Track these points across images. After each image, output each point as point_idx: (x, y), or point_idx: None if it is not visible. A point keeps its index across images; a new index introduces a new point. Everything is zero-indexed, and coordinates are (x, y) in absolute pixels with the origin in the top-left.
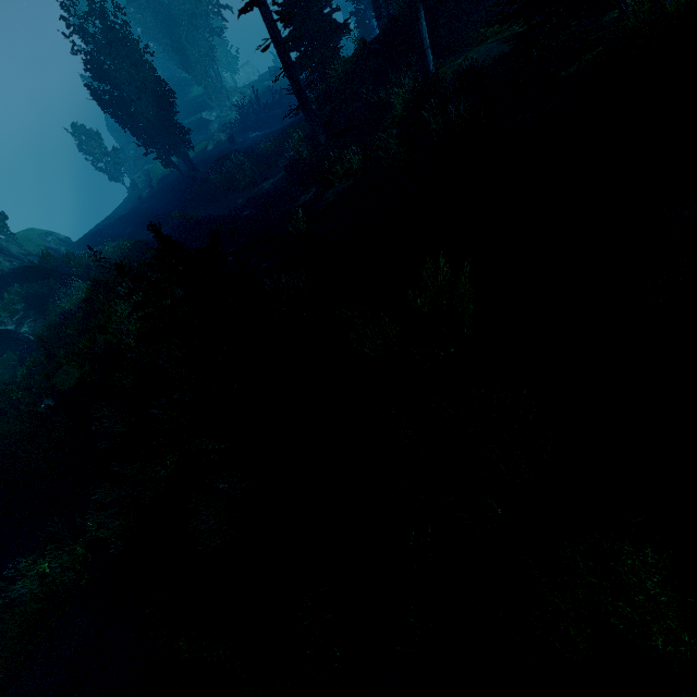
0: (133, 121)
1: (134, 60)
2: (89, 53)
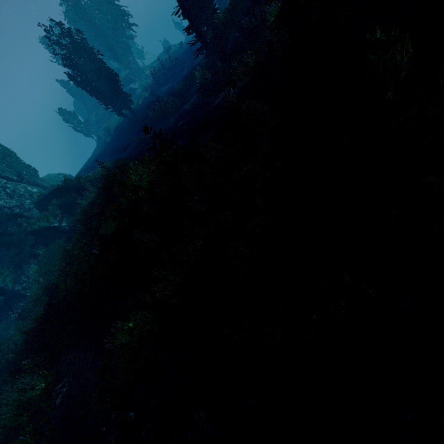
0: (96, 93)
1: (91, 55)
2: (65, 58)
